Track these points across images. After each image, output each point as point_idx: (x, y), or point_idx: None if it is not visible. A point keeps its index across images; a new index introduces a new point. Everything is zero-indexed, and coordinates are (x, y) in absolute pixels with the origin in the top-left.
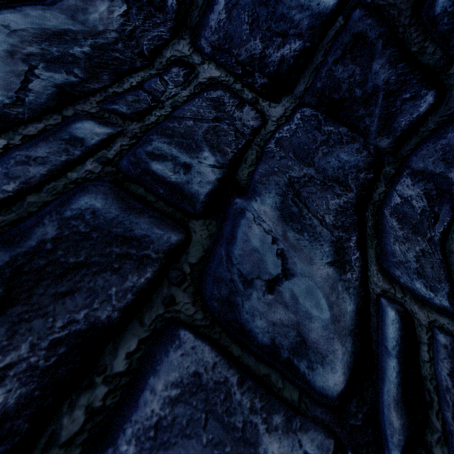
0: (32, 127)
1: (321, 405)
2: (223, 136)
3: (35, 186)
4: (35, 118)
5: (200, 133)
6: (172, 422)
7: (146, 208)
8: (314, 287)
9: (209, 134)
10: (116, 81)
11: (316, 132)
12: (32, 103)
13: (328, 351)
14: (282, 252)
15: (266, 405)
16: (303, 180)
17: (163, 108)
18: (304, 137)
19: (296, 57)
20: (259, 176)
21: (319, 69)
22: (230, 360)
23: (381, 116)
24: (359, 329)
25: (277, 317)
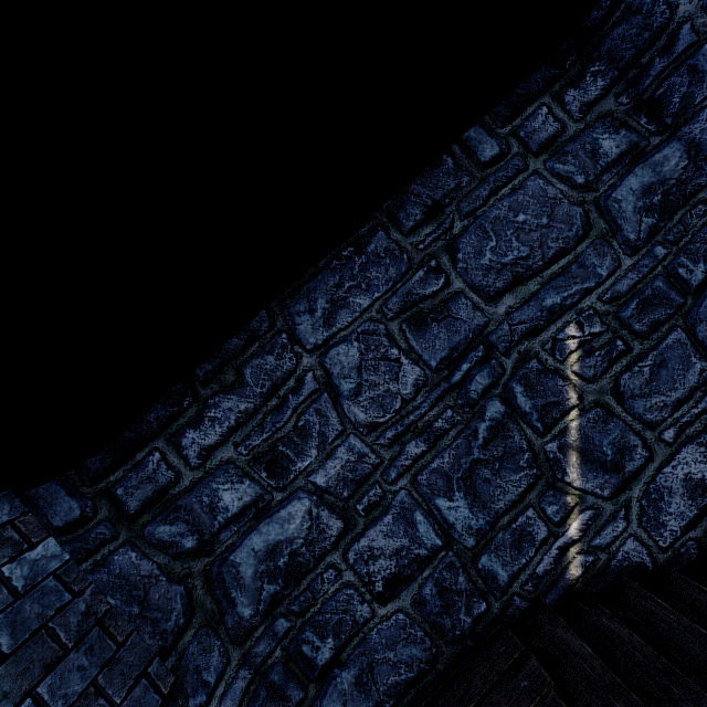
0: (643, 251)
1: None
2: None
3: (645, 276)
4: (644, 246)
5: (701, 252)
6: (673, 346)
7: (674, 289)
8: None
9: (705, 252)
10: (670, 220)
11: None
12: (642, 239)
13: None
14: None
15: (695, 352)
16: None
17: (687, 236)
18: None
19: None
20: None
21: None
22: (689, 339)
23: None
24: None
25: (706, 334)
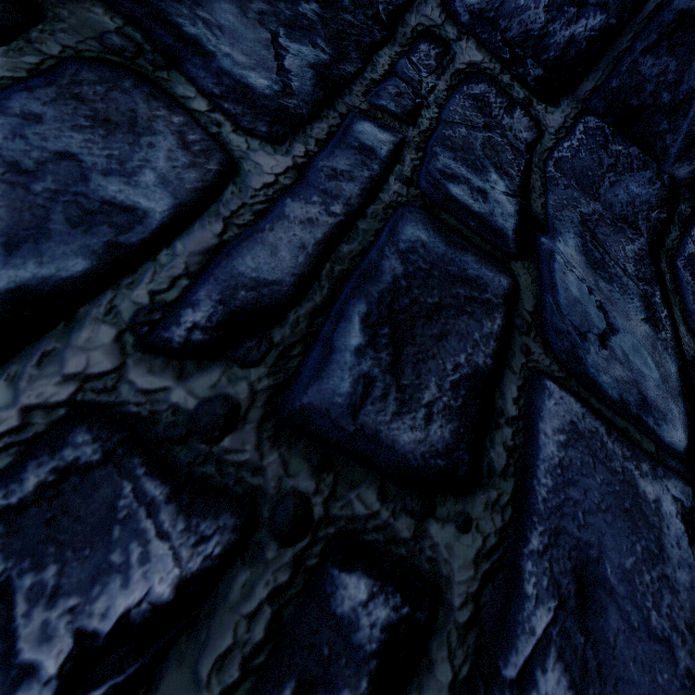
0: (318, 128)
1: (674, 458)
2: (502, 153)
3: (357, 209)
4: (314, 114)
5: (478, 147)
6: (570, 463)
7: (467, 244)
8: (638, 345)
9: (487, 149)
10: (367, 63)
11: (602, 152)
12: (301, 93)
13: (666, 410)
14: (601, 305)
15: (633, 454)
16: (594, 218)
17: (430, 108)
18: (588, 159)
19: (591, 39)
20: (553, 210)
21: (620, 59)
22: (594, 412)
23: (688, 134)
24: (685, 391)
25: (617, 373)
